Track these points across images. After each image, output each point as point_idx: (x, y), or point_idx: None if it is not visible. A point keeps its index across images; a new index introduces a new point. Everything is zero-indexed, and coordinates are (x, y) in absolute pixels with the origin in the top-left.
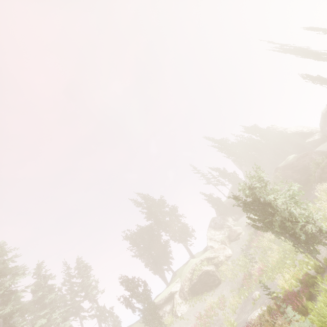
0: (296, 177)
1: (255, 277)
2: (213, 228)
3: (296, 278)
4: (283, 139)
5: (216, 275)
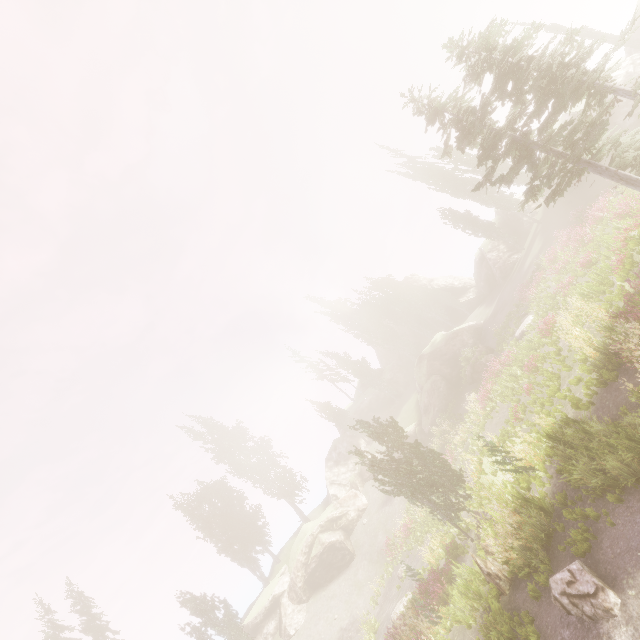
0: (446, 372)
1: (400, 540)
2: (335, 462)
3: (443, 545)
4: (429, 298)
5: (347, 547)
